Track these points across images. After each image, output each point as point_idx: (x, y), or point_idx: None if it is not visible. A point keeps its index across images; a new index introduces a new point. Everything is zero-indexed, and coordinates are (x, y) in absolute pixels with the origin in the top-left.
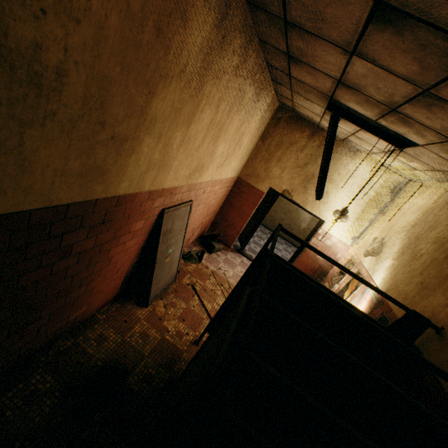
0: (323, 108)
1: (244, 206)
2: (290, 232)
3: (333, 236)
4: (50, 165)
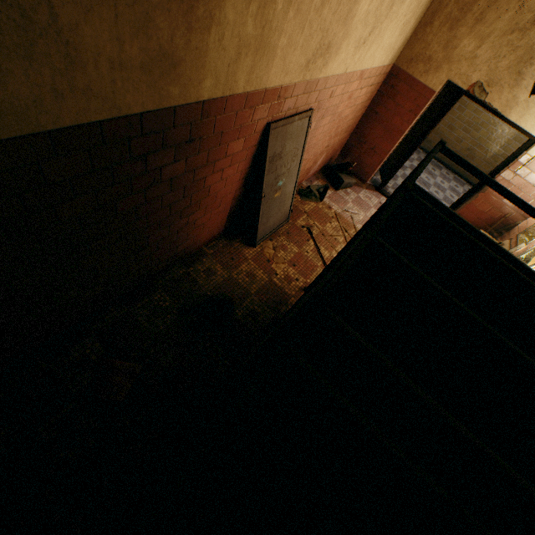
0: None
1: (396, 118)
2: (457, 155)
3: None
4: (102, 53)
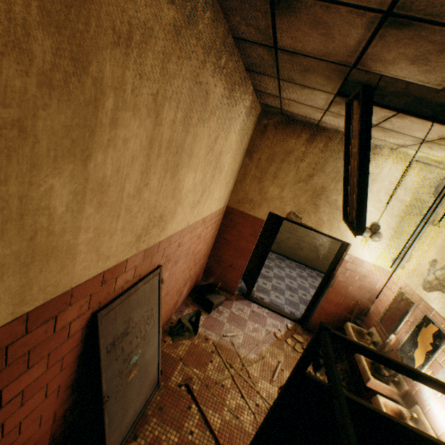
0: (332, 95)
1: (242, 240)
2: (351, 341)
3: (366, 262)
4: None
